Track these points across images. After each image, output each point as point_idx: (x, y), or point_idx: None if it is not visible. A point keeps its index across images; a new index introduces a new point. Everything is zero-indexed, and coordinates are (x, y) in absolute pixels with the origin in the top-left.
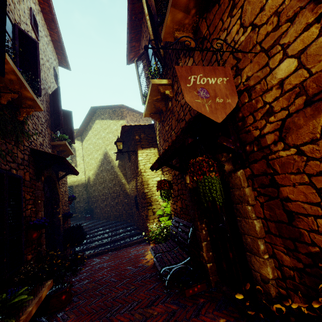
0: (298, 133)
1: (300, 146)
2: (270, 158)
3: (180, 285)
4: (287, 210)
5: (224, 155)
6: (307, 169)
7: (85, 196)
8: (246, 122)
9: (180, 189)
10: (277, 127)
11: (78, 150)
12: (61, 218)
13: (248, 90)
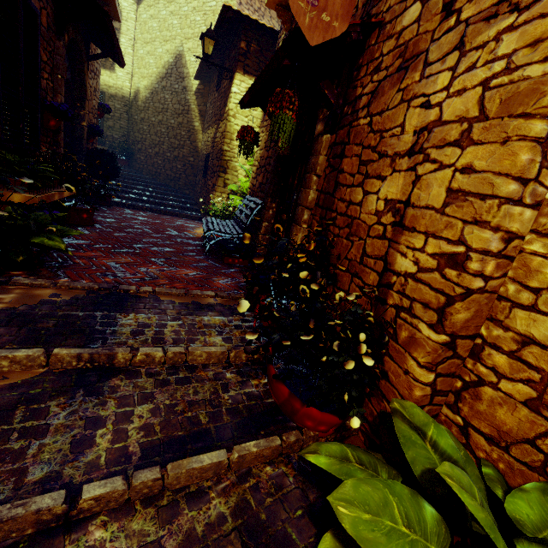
0: (379, 101)
1: (373, 116)
2: (353, 125)
3: (222, 251)
4: (337, 182)
5: (324, 112)
6: (365, 142)
7: (124, 123)
8: (359, 74)
9: (270, 157)
10: (373, 89)
11: (127, 19)
12: (85, 128)
13: (380, 28)
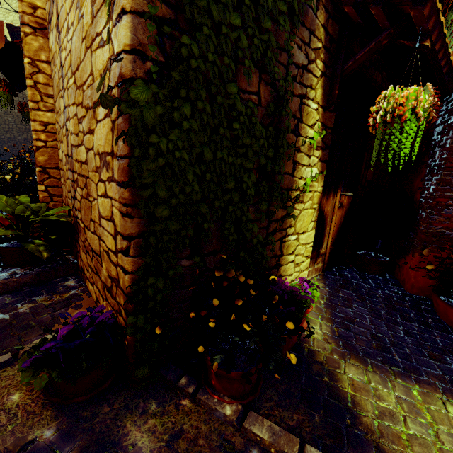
0: None
1: None
2: None
3: None
4: None
5: None
6: None
7: None
8: None
9: None
10: None
11: None
12: None
13: None
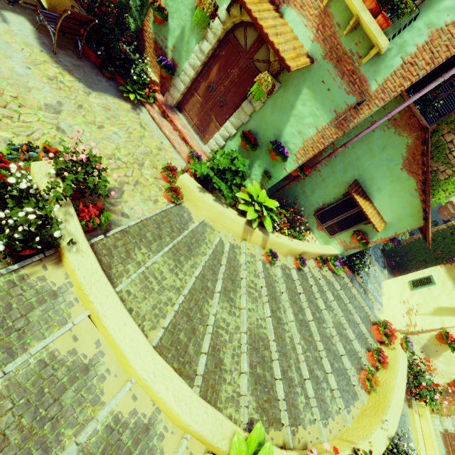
0: None
1: None
2: None
3: None
4: None
5: None
6: None
7: (435, 209)
8: None
9: None
10: None
11: None
12: None
13: None
